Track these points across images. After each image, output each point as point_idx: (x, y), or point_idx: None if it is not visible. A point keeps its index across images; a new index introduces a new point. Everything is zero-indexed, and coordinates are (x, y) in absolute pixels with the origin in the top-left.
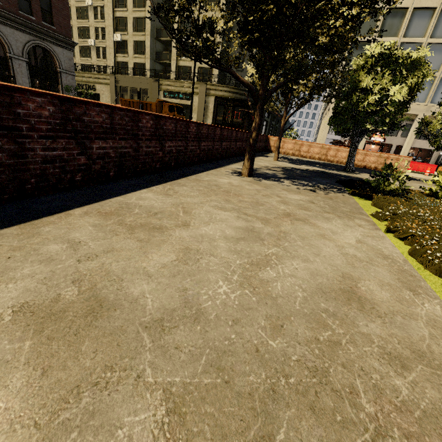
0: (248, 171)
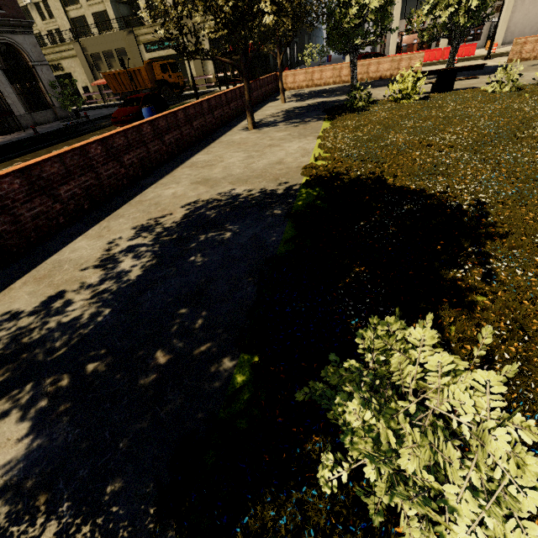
0: (252, 125)
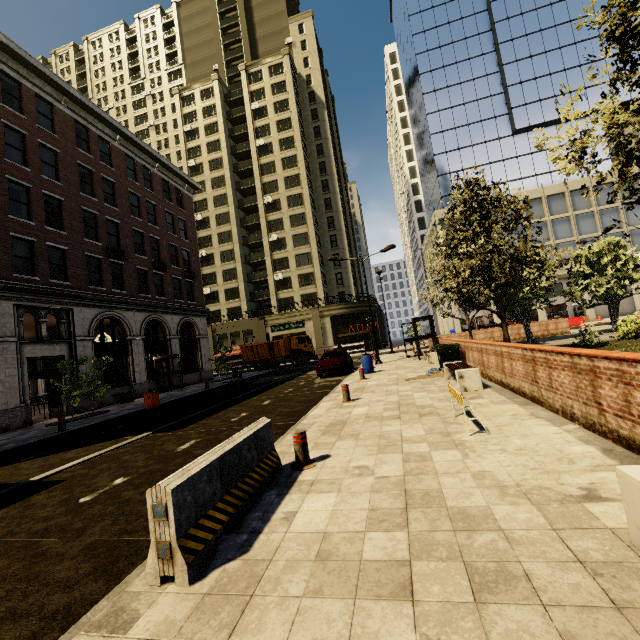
0: None
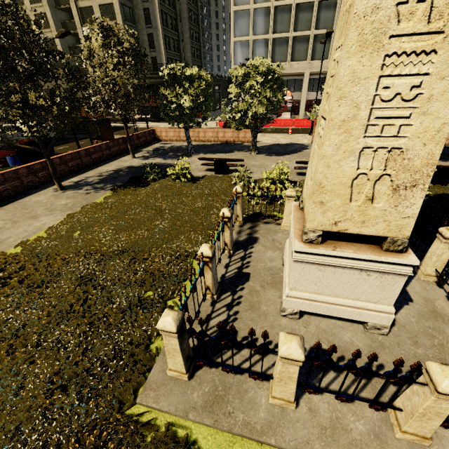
0: (59, 188)
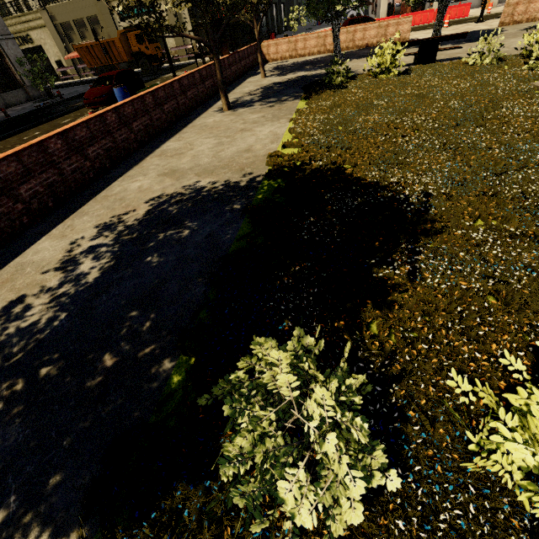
0: (226, 106)
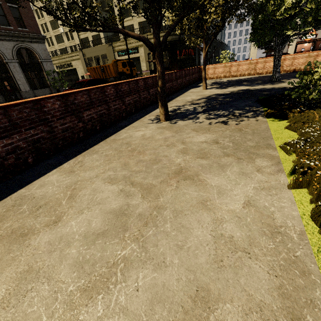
0: (164, 116)
